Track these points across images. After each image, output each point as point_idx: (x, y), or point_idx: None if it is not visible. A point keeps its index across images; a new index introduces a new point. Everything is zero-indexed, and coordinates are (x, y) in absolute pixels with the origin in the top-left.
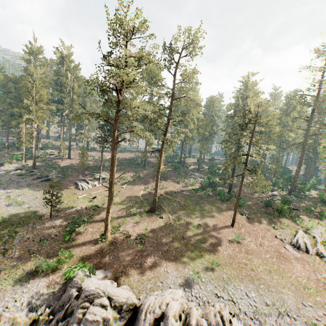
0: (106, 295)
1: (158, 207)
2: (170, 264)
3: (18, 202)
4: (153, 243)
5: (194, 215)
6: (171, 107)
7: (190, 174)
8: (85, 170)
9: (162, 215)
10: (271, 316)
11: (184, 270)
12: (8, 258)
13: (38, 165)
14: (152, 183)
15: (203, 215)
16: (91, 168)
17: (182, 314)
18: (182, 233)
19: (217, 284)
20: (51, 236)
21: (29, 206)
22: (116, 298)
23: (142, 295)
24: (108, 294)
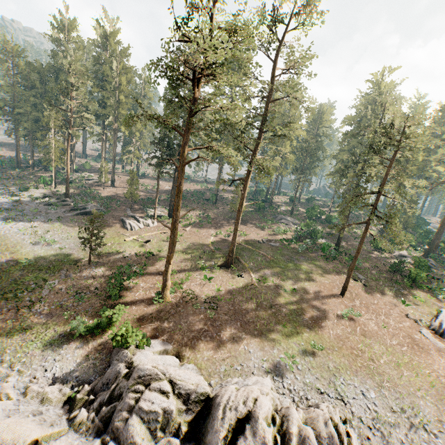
0: (167, 378)
1: (235, 261)
2: (253, 341)
3: (46, 240)
4: (228, 310)
5: (287, 275)
6: (266, 113)
7: (280, 219)
8: (134, 203)
9: (241, 273)
10: (399, 428)
11: (273, 351)
12: (35, 313)
13: (72, 192)
14: (225, 227)
15: (299, 277)
16: (143, 201)
17: (275, 415)
18: (270, 299)
19: (319, 376)
20: (91, 289)
21: (61, 247)
22: (181, 383)
23: (214, 379)
24: (170, 376)
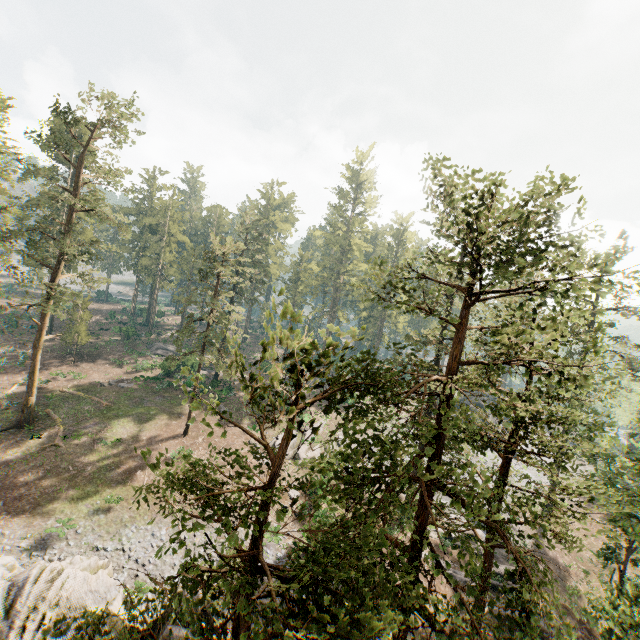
0: None
1: (41, 417)
2: (17, 519)
3: None
4: None
5: (121, 424)
6: (68, 224)
7: (157, 349)
8: None
9: (44, 432)
10: (178, 554)
11: (47, 522)
12: None
13: None
14: (53, 369)
15: (139, 423)
16: None
17: None
18: (75, 459)
19: (105, 532)
20: None
21: None
22: None
23: None
24: None
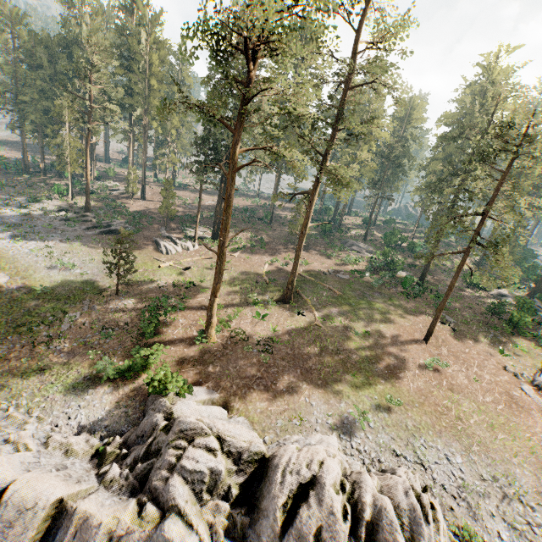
0: (214, 433)
1: (294, 295)
2: (315, 392)
3: (64, 264)
4: (286, 355)
5: (358, 315)
6: (343, 105)
7: (351, 245)
8: (170, 221)
9: (302, 310)
10: (489, 499)
11: (340, 404)
12: (54, 351)
13: (93, 206)
14: (283, 254)
15: (374, 317)
16: (181, 218)
17: (345, 481)
18: (337, 343)
19: (395, 435)
20: (119, 324)
21: (82, 272)
22: (232, 440)
23: (269, 435)
24: (218, 431)
